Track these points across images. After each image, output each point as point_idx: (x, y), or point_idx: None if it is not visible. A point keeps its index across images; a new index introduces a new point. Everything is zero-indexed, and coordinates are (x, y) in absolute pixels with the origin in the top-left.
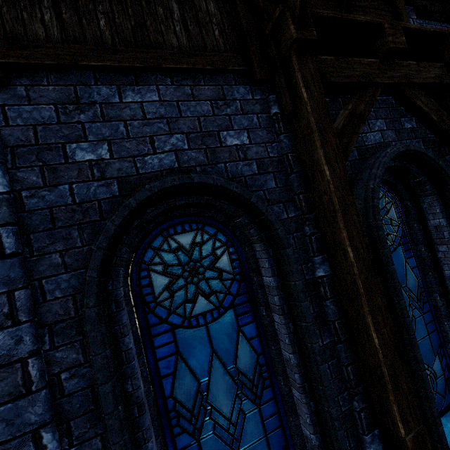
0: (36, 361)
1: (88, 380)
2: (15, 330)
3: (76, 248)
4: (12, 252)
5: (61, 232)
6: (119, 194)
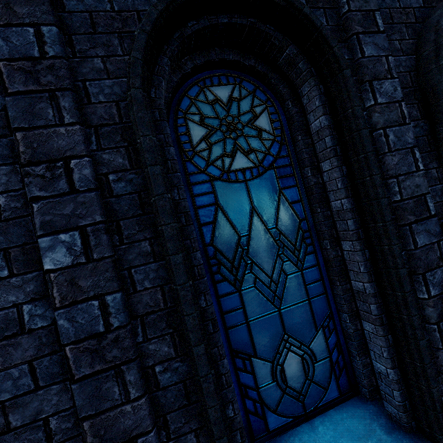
0: (405, 105)
1: (424, 131)
2: (392, 82)
3: (405, 40)
4: (382, 30)
5: (396, 27)
6: (423, 6)
